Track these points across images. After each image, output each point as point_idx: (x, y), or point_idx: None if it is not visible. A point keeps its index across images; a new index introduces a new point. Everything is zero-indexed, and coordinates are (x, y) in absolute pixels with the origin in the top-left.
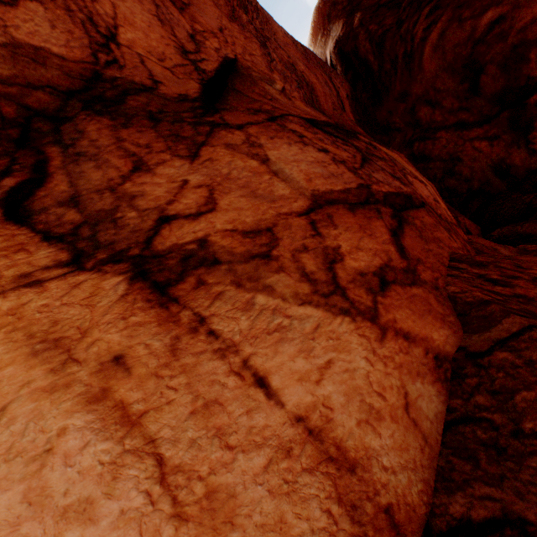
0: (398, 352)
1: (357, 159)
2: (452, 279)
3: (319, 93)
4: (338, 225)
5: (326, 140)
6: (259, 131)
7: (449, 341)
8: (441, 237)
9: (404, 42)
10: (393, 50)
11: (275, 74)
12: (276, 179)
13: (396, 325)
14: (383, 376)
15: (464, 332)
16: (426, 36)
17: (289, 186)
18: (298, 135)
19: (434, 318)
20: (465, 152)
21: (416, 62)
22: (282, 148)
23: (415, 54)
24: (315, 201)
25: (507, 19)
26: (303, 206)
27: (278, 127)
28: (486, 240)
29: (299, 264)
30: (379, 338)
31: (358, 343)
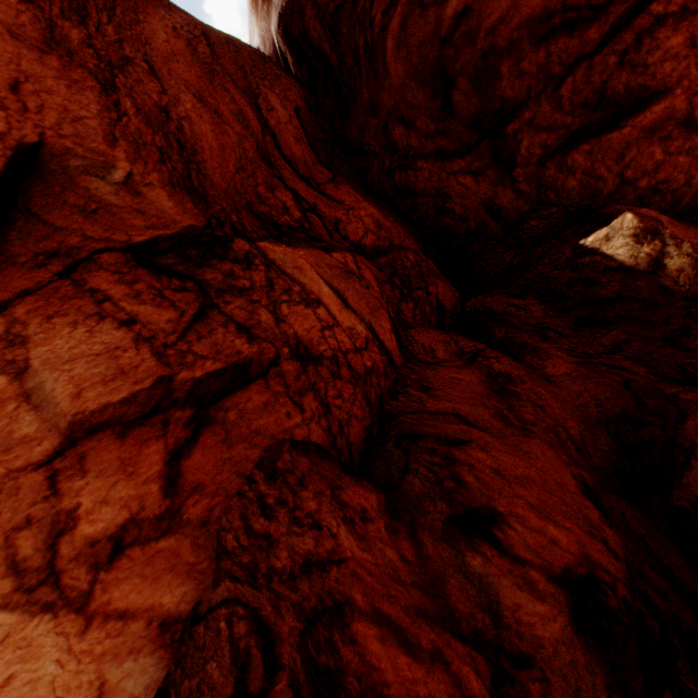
0: (103, 640)
1: (183, 321)
2: (237, 501)
3: (208, 153)
4: (90, 469)
5: (149, 291)
6: (35, 307)
7: (187, 598)
8: (267, 423)
9: (364, 28)
10: (353, 38)
11: (121, 146)
12: (25, 408)
13: (110, 607)
14: (74, 676)
15: (213, 579)
16: (387, 24)
17: (40, 417)
18: (98, 299)
19: (176, 574)
20: (451, 188)
21: (380, 61)
22: (59, 338)
23: (378, 50)
24: (71, 435)
25: (474, 12)
26: (49, 450)
27: (71, 287)
28: (432, 334)
29: (11, 550)
30: (83, 630)
31: (54, 644)
